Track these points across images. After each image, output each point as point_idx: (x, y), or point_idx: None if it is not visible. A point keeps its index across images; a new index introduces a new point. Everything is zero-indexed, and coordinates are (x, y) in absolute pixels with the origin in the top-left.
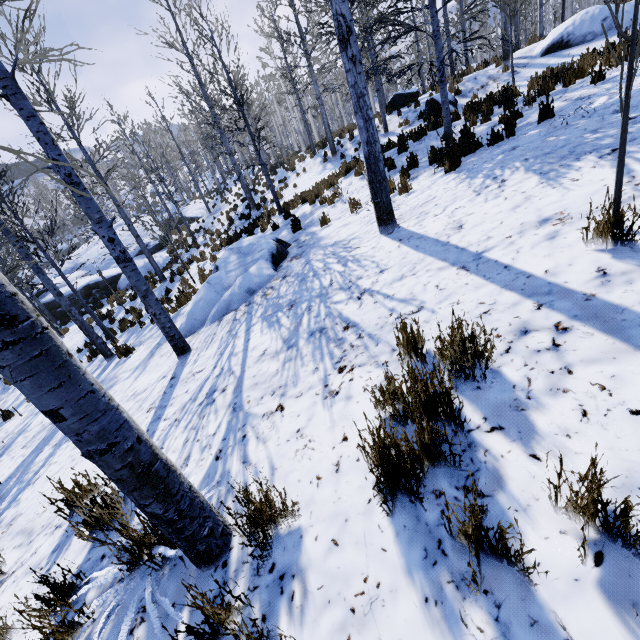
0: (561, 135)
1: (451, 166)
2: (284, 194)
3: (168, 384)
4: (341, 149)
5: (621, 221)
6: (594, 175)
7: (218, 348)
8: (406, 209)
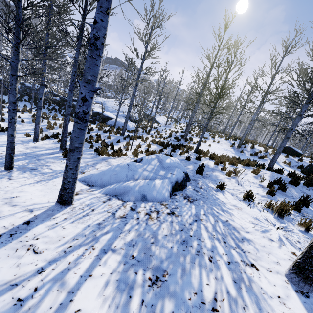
0: None
1: None
2: (202, 144)
3: (17, 227)
4: (243, 148)
5: None
6: None
7: (74, 237)
8: None
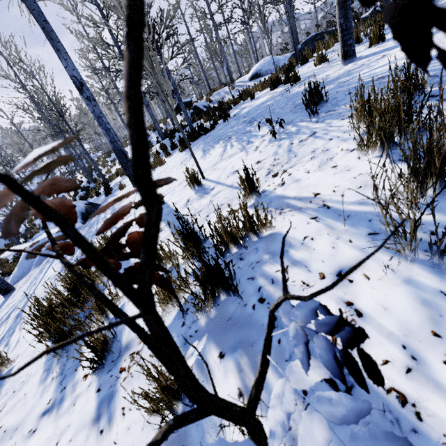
0: (224, 129)
1: (183, 148)
2: (113, 170)
3: None
4: (149, 137)
5: (195, 176)
6: (216, 151)
7: (30, 283)
8: (155, 175)
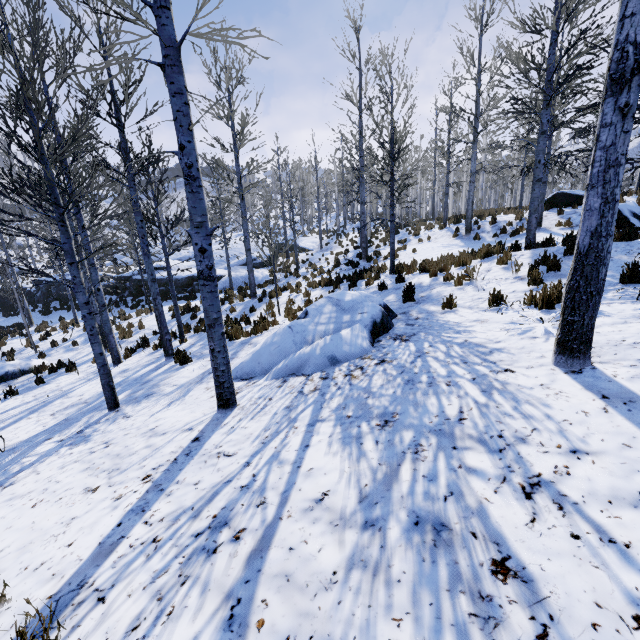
0: None
1: None
2: (400, 255)
3: (187, 446)
4: (477, 229)
5: None
6: None
7: (265, 428)
8: (599, 339)
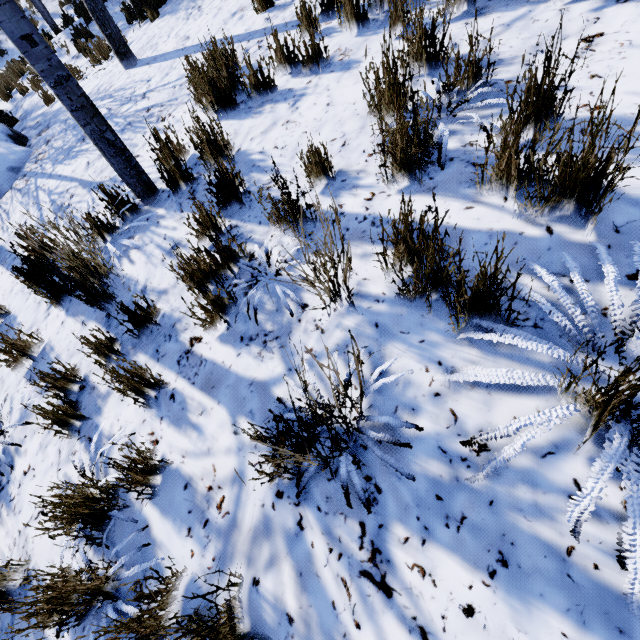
0: None
1: (153, 14)
2: None
3: None
4: None
5: None
6: None
7: (26, 206)
8: (136, 51)
